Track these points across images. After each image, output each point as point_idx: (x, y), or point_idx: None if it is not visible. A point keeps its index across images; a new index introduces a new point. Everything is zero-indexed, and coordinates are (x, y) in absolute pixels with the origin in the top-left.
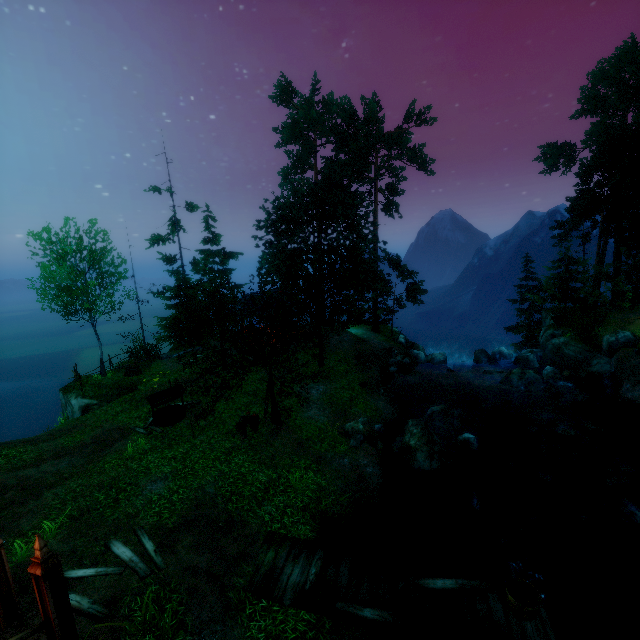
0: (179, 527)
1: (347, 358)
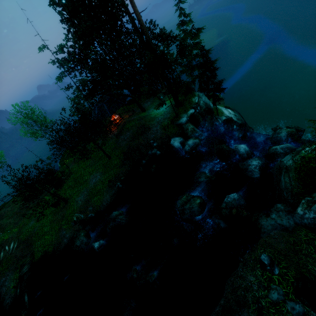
0: (22, 242)
1: (121, 154)
